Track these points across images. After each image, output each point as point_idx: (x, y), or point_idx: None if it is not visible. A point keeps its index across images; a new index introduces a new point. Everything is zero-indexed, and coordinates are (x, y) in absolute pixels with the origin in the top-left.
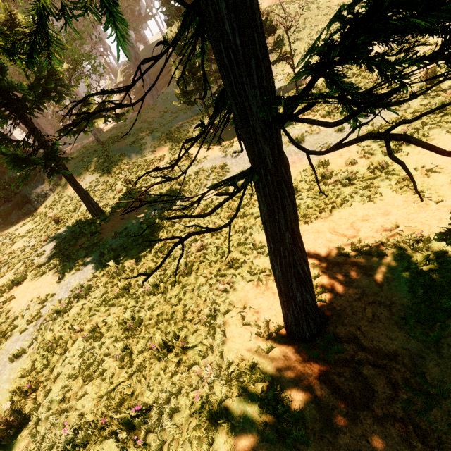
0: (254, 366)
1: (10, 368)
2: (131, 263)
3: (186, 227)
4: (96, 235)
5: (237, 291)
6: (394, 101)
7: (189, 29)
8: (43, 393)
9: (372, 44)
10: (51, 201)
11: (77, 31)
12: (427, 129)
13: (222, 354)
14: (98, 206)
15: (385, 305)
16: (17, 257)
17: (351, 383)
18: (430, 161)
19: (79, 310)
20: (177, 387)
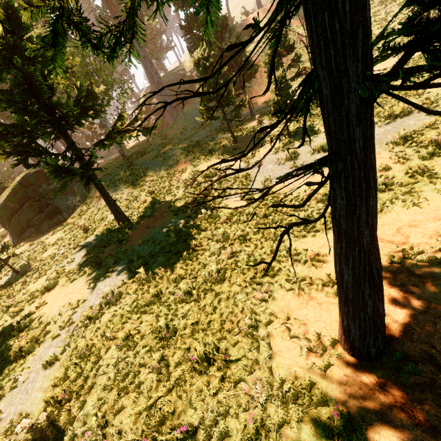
0: (311, 385)
1: (44, 375)
2: (160, 270)
3: (213, 235)
4: (124, 243)
5: (277, 300)
6: (426, 106)
7: (287, 3)
8: (77, 405)
9: None
10: (79, 211)
11: (164, 16)
12: None
13: (271, 370)
14: (124, 215)
15: None
16: (48, 264)
17: (440, 414)
18: None
19: (111, 317)
20: (224, 407)
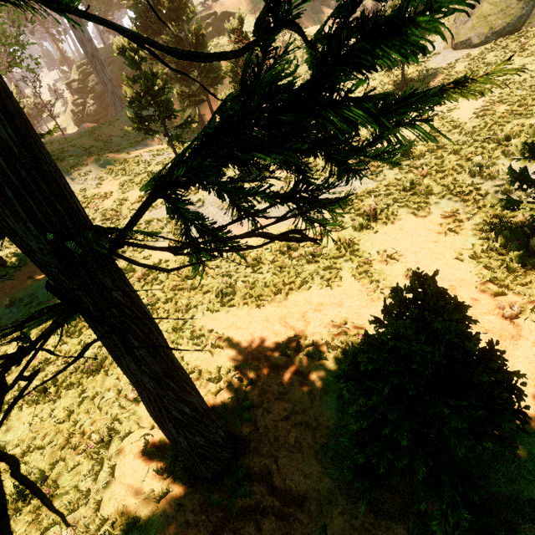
0: (134, 524)
1: None
2: None
3: None
4: None
5: None
6: (372, 169)
7: None
8: None
9: (221, 170)
10: None
11: None
12: (396, 207)
13: (98, 506)
14: None
15: (311, 428)
16: None
17: None
18: (393, 244)
19: None
20: None
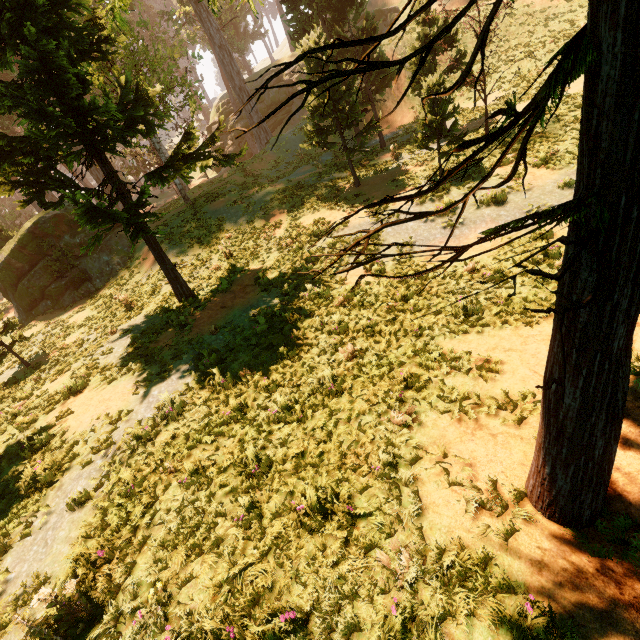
0: (486, 560)
1: (71, 520)
2: (243, 373)
3: (324, 324)
4: (187, 329)
5: (426, 427)
6: None
7: None
8: (123, 568)
9: None
10: (118, 279)
11: None
12: None
13: (421, 534)
14: (188, 287)
15: None
16: (73, 355)
17: None
18: None
19: (171, 438)
20: (350, 585)
